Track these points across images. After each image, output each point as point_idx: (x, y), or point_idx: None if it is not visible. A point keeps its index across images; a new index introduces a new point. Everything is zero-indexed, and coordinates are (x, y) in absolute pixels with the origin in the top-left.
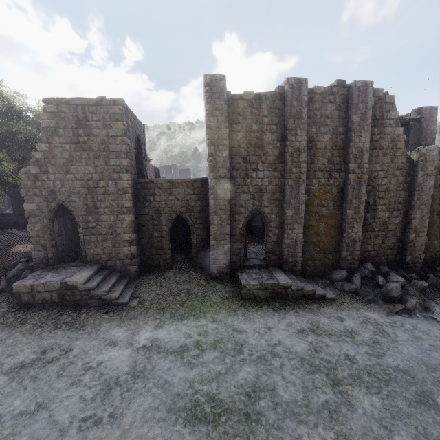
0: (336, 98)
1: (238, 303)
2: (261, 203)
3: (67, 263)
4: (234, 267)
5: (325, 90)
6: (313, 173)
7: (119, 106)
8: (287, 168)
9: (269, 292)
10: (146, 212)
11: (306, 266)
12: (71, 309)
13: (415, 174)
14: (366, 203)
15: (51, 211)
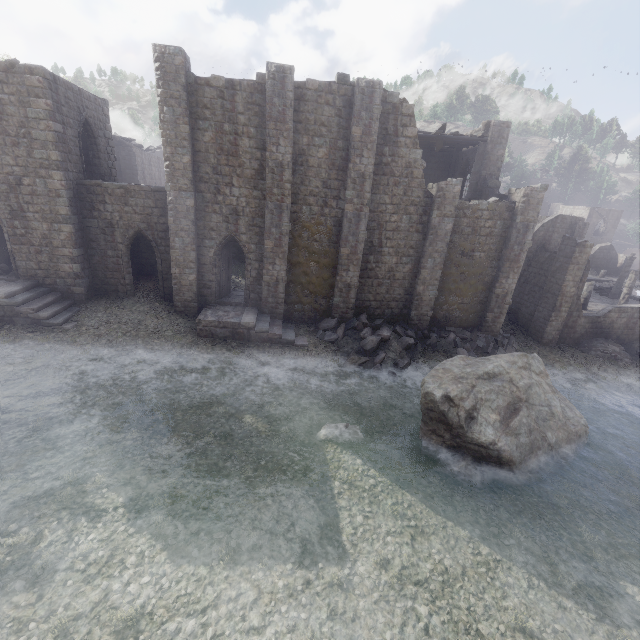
0: (336, 99)
1: (190, 339)
2: (237, 228)
3: None
4: (206, 303)
5: (322, 86)
6: (304, 198)
7: (39, 76)
8: (266, 188)
9: (228, 331)
10: (95, 224)
11: (292, 310)
12: None
13: (431, 213)
14: (370, 243)
15: None
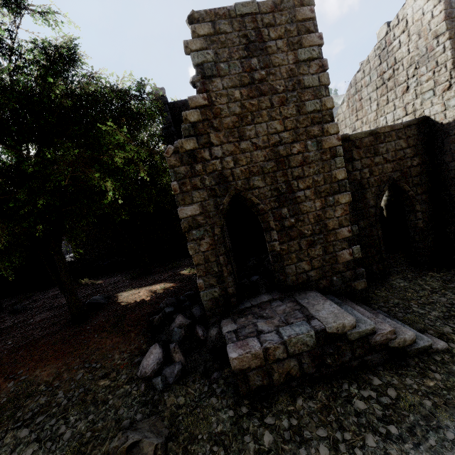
0: None
1: None
2: None
3: (251, 299)
4: None
5: None
6: None
7: (309, 6)
8: None
9: None
10: None
11: None
12: (345, 381)
13: None
14: None
15: (223, 212)
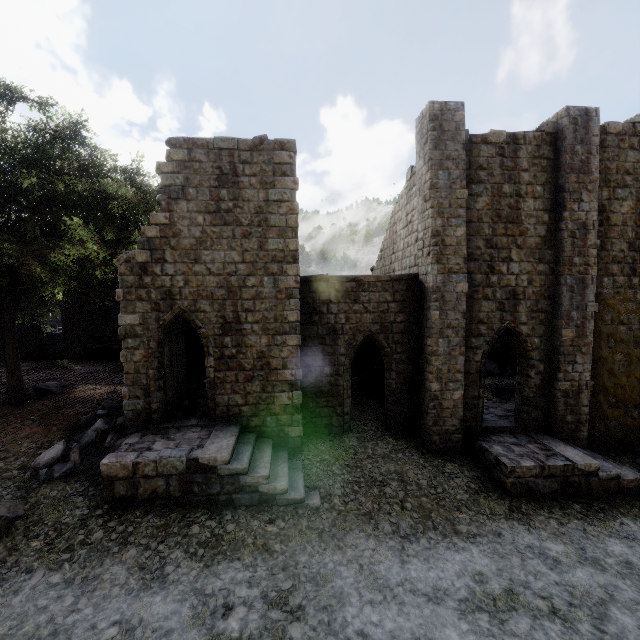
0: None
1: (503, 503)
2: (515, 317)
3: (179, 420)
4: (467, 431)
5: (624, 128)
6: (604, 266)
7: (290, 151)
8: (563, 257)
9: (556, 482)
10: (313, 332)
11: (592, 431)
12: (204, 511)
13: None
14: None
15: (163, 327)
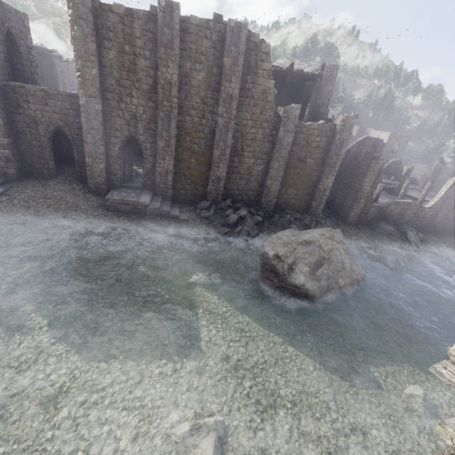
0: (212, 34)
1: (101, 212)
2: (136, 130)
3: None
4: (113, 186)
5: (201, 22)
6: (187, 110)
7: None
8: (158, 100)
9: (130, 207)
10: (21, 119)
11: (178, 194)
12: None
13: (279, 129)
14: (235, 147)
15: None
